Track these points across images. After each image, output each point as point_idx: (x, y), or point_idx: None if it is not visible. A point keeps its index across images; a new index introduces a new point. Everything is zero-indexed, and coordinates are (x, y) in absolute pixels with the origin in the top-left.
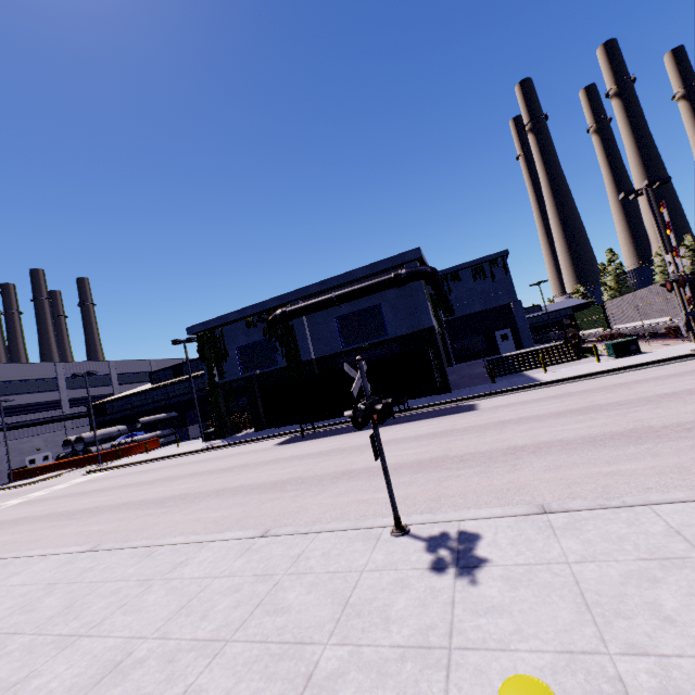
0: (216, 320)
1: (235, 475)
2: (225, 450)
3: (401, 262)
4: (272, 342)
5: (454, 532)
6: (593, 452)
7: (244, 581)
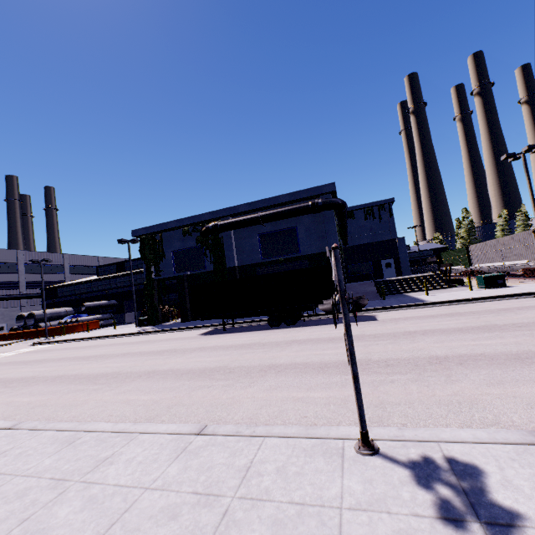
0: (157, 227)
1: (164, 358)
2: (155, 335)
3: (318, 193)
4: (202, 249)
5: (440, 459)
6: (528, 369)
7: (182, 501)
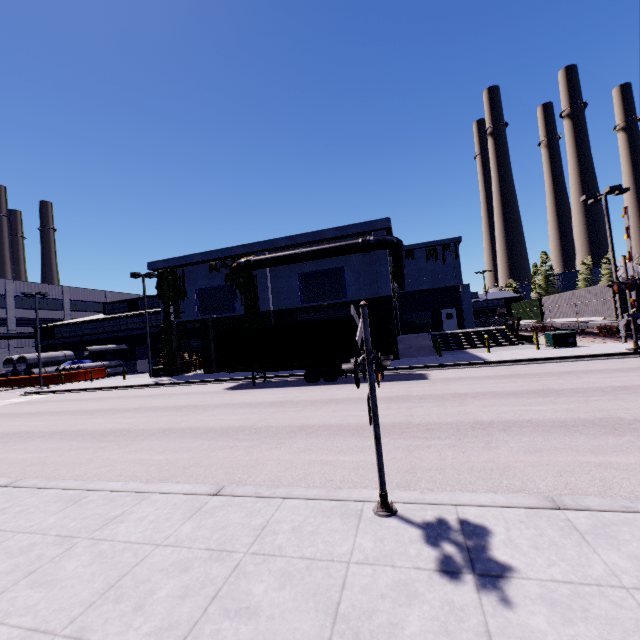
0: (179, 259)
1: (182, 415)
2: (172, 388)
3: (370, 229)
4: (232, 289)
5: (454, 520)
6: (570, 438)
7: (194, 556)
